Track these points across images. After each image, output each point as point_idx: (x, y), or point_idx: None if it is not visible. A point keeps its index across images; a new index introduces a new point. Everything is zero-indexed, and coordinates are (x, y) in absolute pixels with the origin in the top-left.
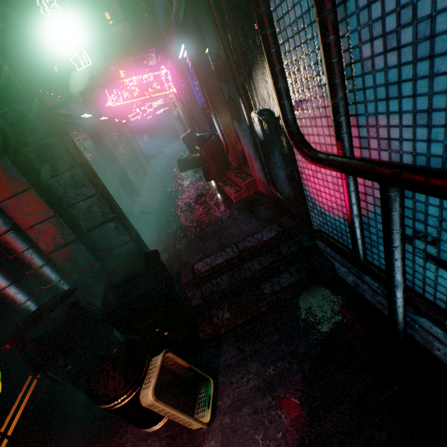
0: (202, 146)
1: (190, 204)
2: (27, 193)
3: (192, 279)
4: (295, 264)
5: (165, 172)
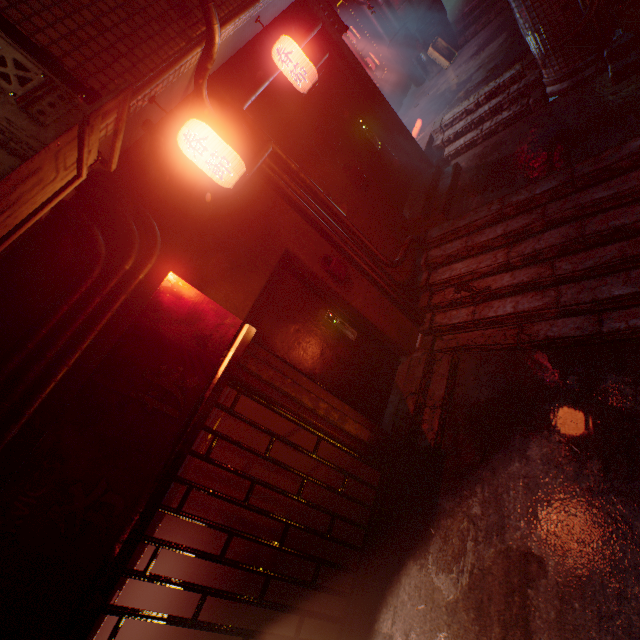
0: None
1: None
2: None
3: (460, 18)
4: None
5: None
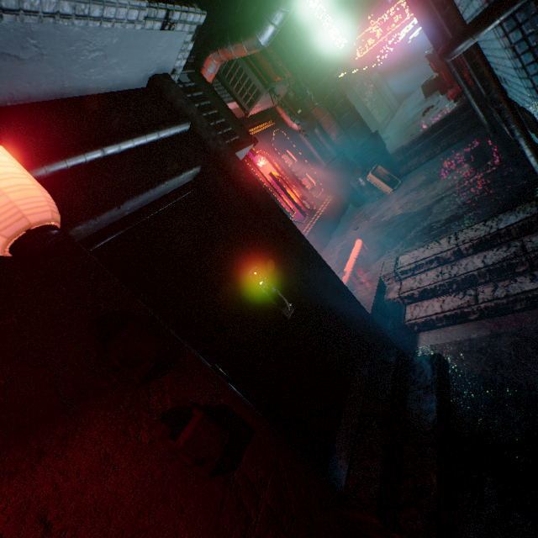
0: (431, 61)
1: (418, 119)
2: (327, 115)
3: (399, 150)
4: (467, 123)
5: (412, 106)
